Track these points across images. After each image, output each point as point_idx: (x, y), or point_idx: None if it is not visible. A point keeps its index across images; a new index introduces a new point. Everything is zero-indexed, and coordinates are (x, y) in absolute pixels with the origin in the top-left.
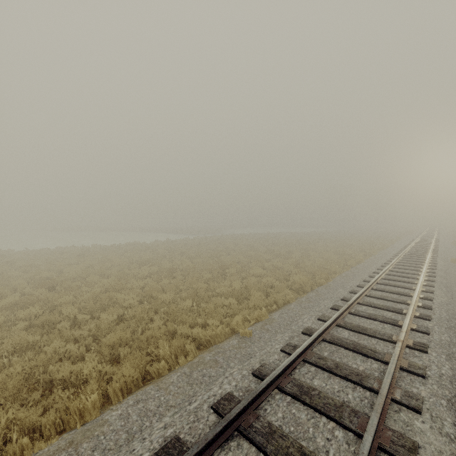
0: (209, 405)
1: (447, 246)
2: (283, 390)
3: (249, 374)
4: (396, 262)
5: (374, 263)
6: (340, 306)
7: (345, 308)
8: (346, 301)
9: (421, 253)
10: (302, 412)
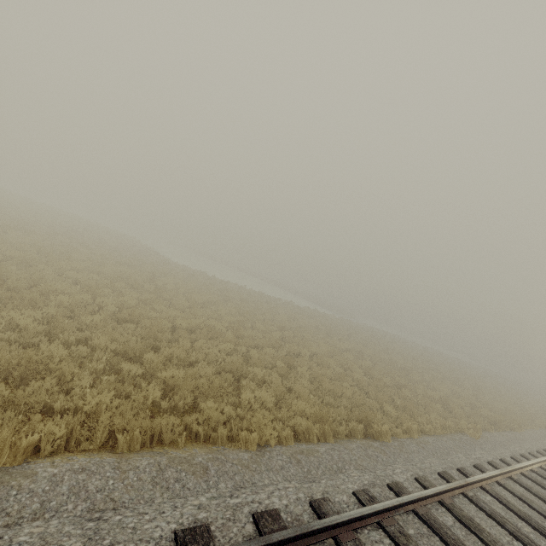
0: (483, 460)
1: None
2: (526, 475)
3: (497, 458)
4: None
5: None
6: (544, 453)
7: None
8: None
9: None
10: (542, 490)
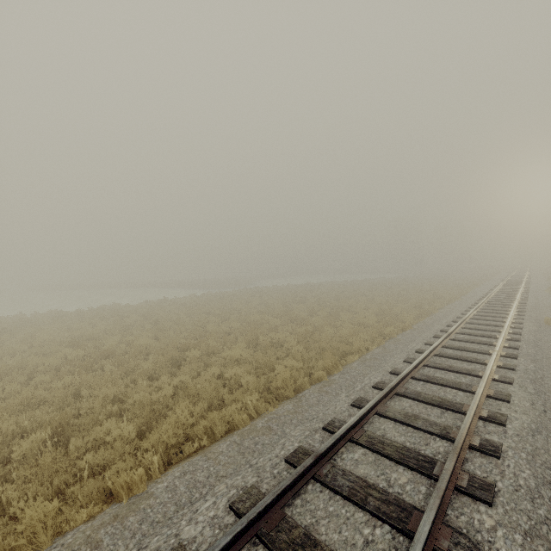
0: None
1: (541, 295)
2: None
3: None
4: (459, 328)
5: (427, 329)
6: (307, 451)
7: (303, 469)
8: (331, 433)
9: (501, 309)
10: None
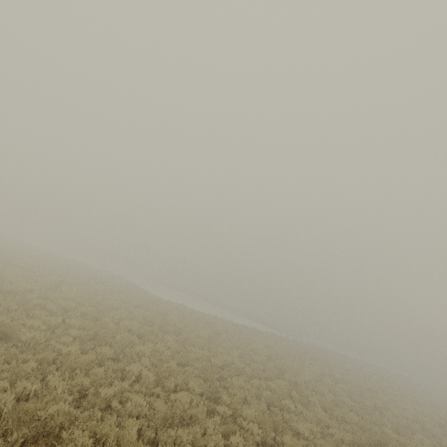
0: None
1: None
2: None
3: None
4: None
5: None
6: None
7: None
8: None
9: None
10: None
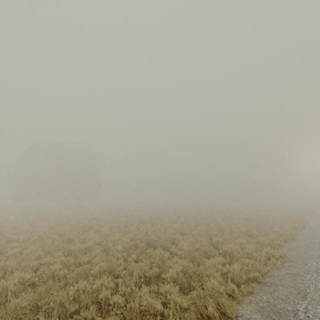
0: None
1: None
2: None
3: None
4: None
5: None
6: None
7: None
8: None
9: None
10: None
